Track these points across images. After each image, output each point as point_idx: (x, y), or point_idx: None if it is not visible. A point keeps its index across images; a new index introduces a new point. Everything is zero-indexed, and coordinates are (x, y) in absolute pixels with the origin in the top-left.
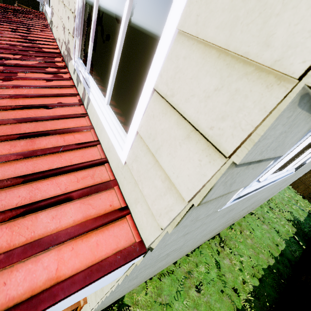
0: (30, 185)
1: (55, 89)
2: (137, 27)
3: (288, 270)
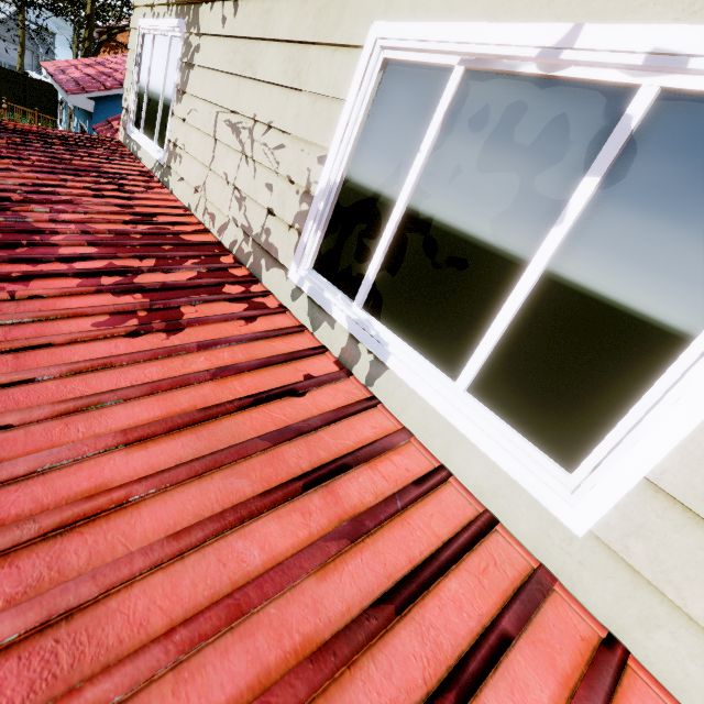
0: (410, 618)
1: (276, 341)
2: (593, 277)
3: None
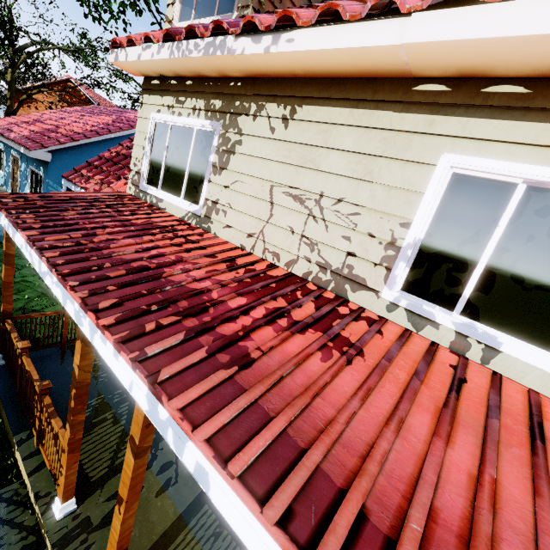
0: None
1: (409, 344)
2: None
3: None
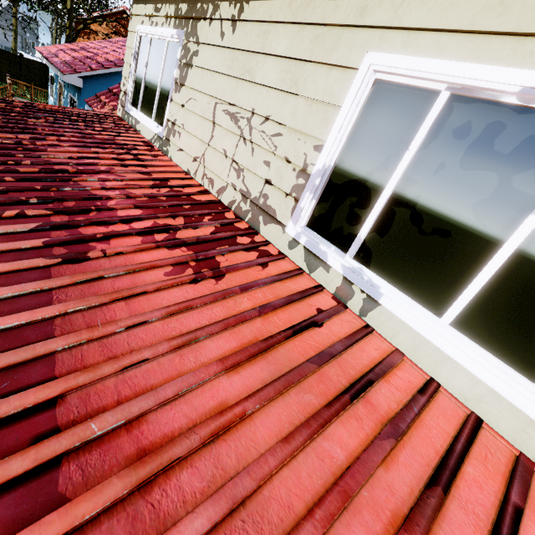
0: (452, 496)
1: (287, 282)
2: None
3: None
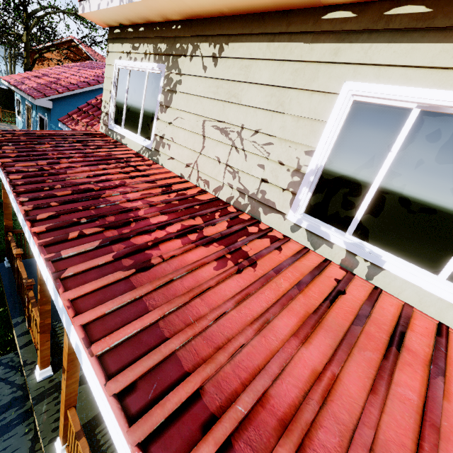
0: None
1: (302, 260)
2: None
3: None
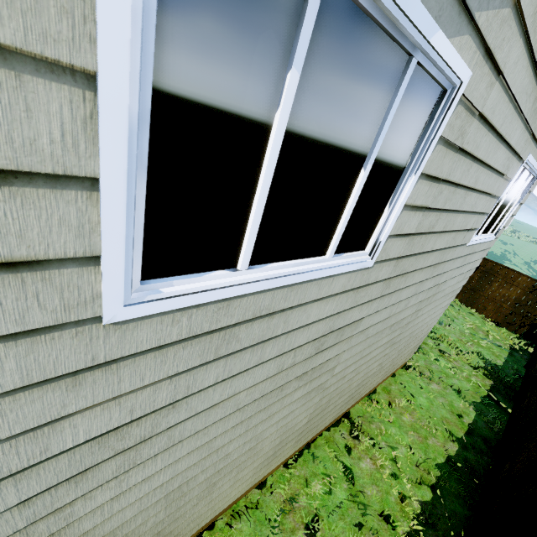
0: None
1: None
2: None
3: (485, 460)
